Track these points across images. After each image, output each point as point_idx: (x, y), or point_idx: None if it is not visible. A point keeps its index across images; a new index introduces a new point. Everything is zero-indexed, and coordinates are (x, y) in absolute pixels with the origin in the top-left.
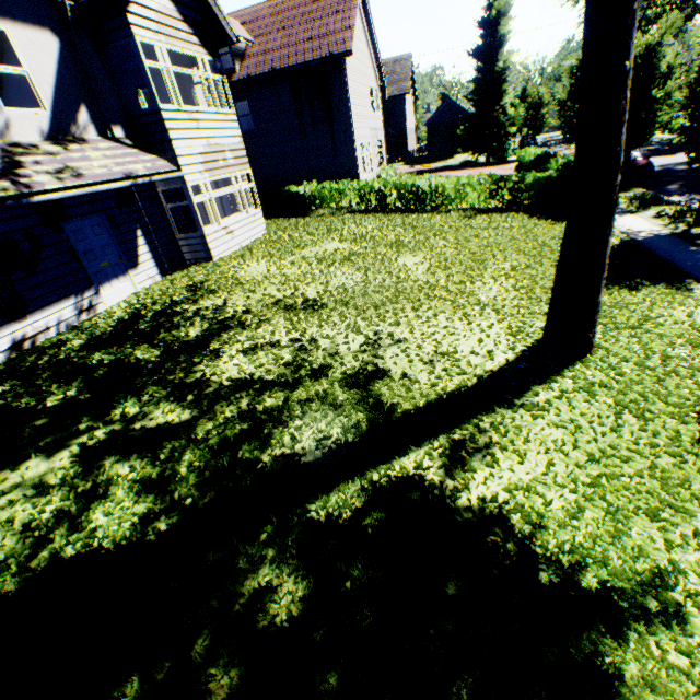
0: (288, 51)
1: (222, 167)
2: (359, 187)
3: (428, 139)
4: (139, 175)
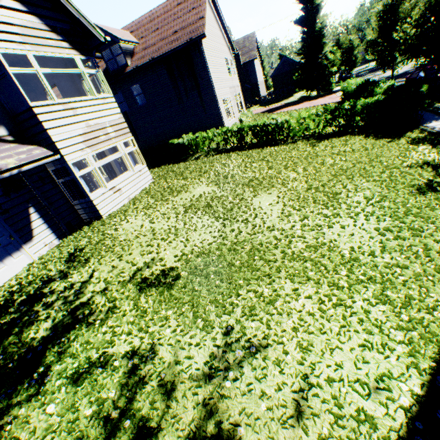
0: (161, 44)
1: (104, 141)
2: (222, 133)
3: (273, 86)
4: (8, 168)
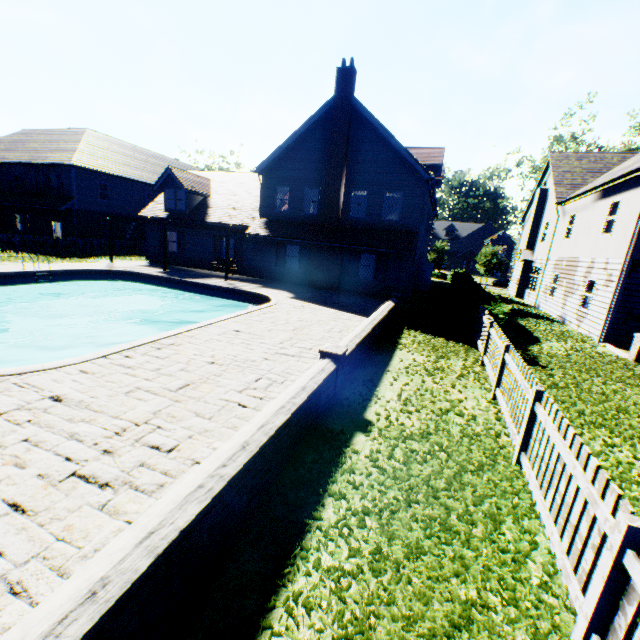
0: None
1: None
2: None
3: None
4: None
